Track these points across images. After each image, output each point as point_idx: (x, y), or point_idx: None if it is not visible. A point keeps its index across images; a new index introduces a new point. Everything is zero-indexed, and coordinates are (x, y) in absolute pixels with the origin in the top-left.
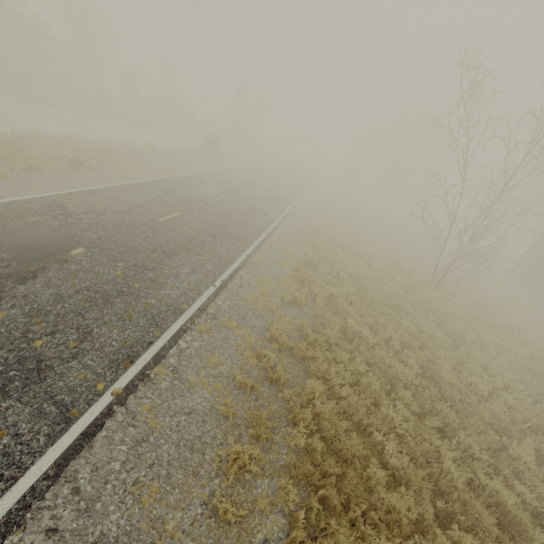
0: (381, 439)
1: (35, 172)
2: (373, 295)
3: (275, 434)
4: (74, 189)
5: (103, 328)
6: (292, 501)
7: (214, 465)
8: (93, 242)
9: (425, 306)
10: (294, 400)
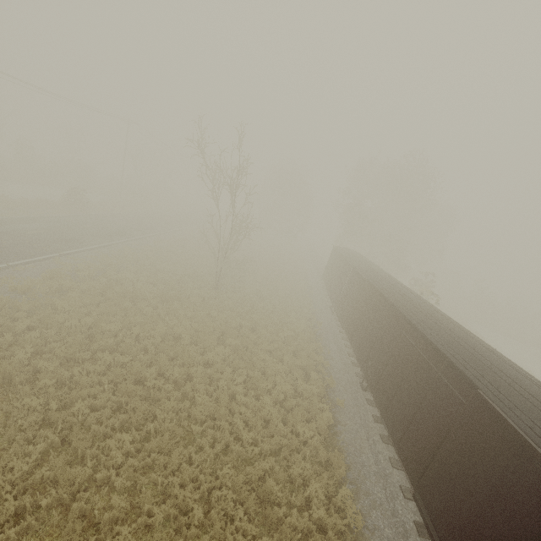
0: None
1: None
2: (117, 289)
3: None
4: None
5: None
6: None
7: None
8: None
9: (168, 296)
10: None
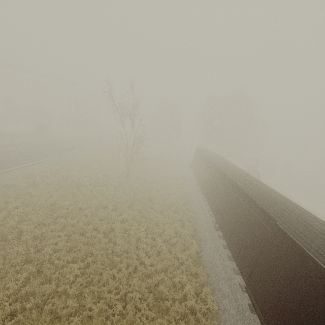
0: None
1: None
2: (68, 181)
3: None
4: None
5: None
6: None
7: None
8: None
9: (98, 183)
10: None
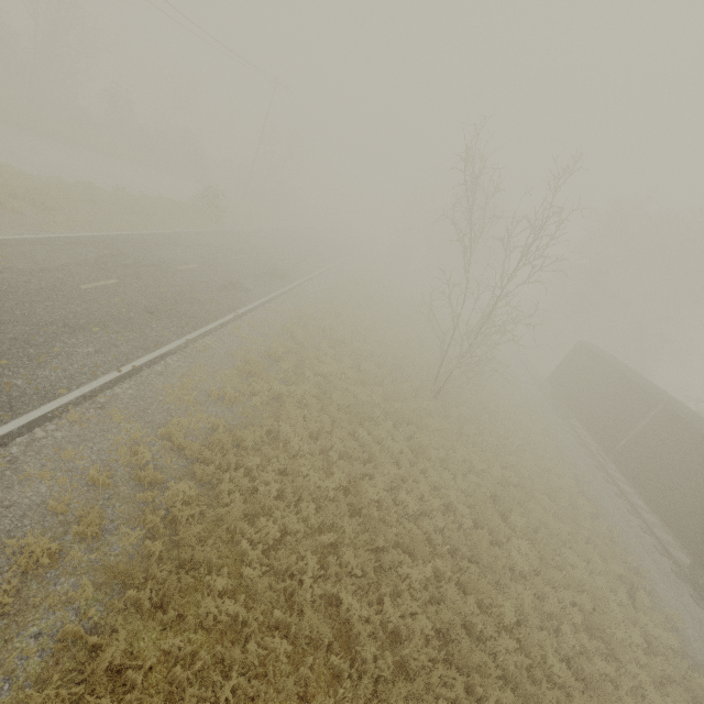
0: (248, 549)
1: None
2: (337, 398)
3: (113, 535)
4: None
5: None
6: (97, 601)
7: (13, 559)
8: None
9: (400, 416)
10: (158, 503)
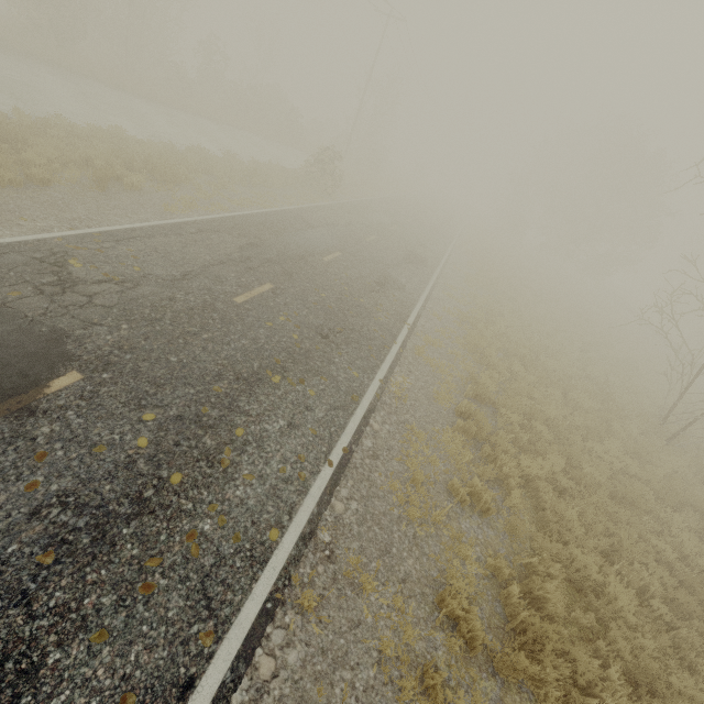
0: None
1: (34, 188)
2: (593, 473)
3: None
4: (94, 228)
5: (73, 646)
6: None
7: None
8: (102, 355)
9: (675, 497)
10: None
